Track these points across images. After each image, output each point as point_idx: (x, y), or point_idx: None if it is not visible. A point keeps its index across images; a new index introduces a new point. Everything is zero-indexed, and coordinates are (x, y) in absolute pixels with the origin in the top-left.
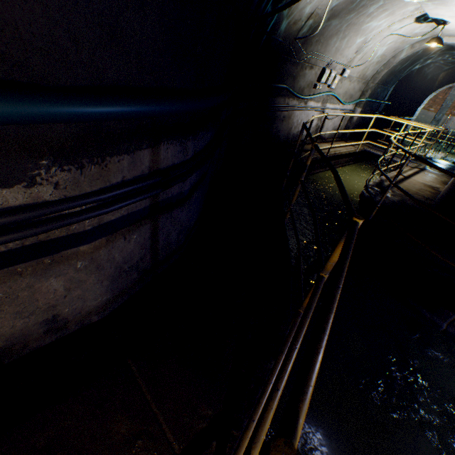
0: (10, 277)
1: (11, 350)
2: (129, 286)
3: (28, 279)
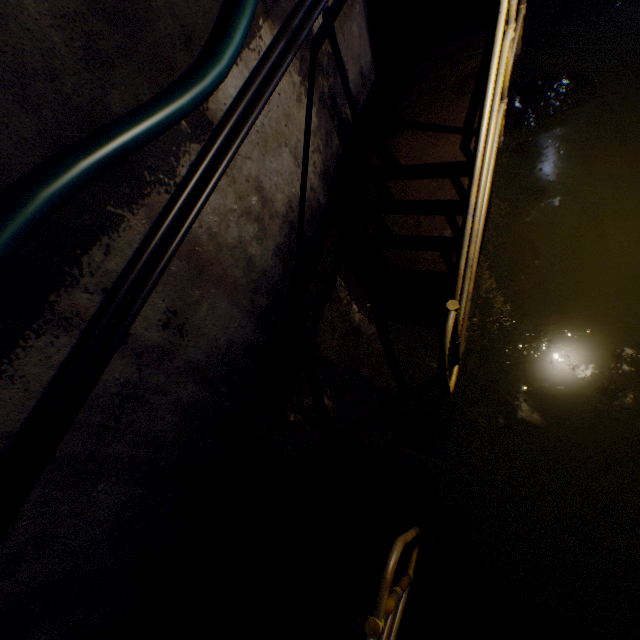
0: (344, 20)
1: (357, 102)
2: (371, 52)
3: (348, 23)
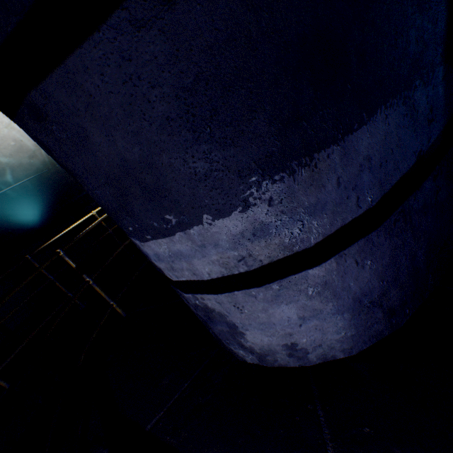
0: None
1: None
2: None
3: None
